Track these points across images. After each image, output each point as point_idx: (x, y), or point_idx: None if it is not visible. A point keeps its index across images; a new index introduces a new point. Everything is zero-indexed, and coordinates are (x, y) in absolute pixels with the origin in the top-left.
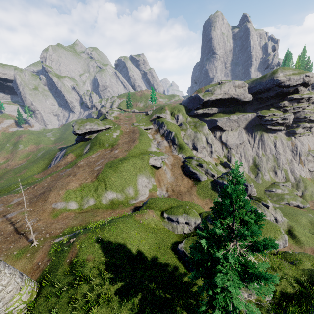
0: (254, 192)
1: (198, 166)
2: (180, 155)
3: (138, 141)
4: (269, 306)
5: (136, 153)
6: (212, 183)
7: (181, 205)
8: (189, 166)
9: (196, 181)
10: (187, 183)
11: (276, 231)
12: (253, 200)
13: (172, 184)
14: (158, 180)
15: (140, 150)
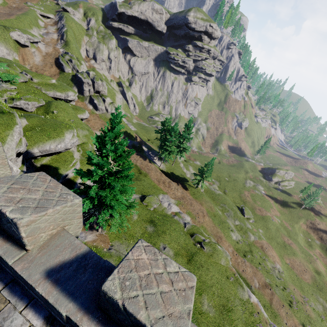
0: (105, 92)
1: (69, 61)
2: (62, 50)
3: (15, 16)
4: (3, 92)
5: (4, 25)
6: (73, 76)
7: (9, 63)
8: (60, 57)
9: (62, 72)
10: (54, 71)
11: (65, 89)
12: (97, 95)
13: (39, 67)
14: (22, 58)
15: (12, 25)
